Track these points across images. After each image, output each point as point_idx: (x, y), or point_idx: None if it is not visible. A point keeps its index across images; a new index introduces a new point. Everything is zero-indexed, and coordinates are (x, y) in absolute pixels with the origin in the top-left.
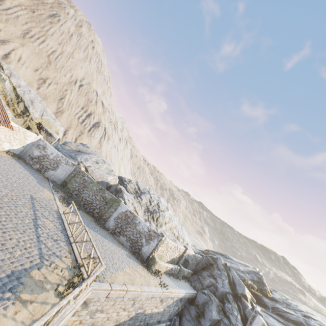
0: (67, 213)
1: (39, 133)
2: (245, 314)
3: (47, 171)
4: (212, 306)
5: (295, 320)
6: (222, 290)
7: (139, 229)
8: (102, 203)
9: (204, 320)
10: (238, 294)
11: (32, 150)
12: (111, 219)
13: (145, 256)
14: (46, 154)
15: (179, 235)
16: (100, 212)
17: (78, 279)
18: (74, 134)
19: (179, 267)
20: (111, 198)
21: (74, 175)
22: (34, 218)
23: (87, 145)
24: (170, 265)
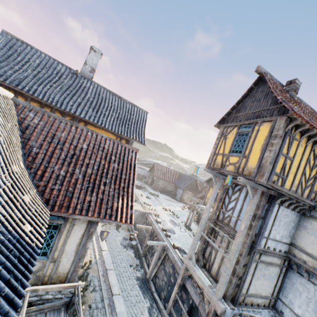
0: None
1: None
2: None
3: None
4: None
5: (146, 163)
6: None
7: None
8: None
9: None
10: None
11: None
12: None
13: None
14: None
15: None
16: None
17: None
18: None
19: None
20: None
21: None
22: None
23: None
24: None
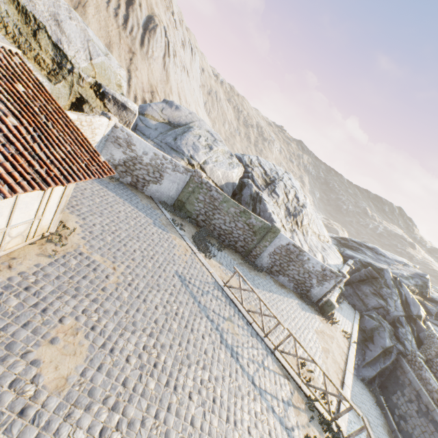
0: (233, 288)
1: (103, 107)
2: (418, 336)
3: (147, 186)
4: (384, 334)
5: None
6: (396, 315)
7: (307, 268)
8: (247, 233)
9: (373, 346)
10: (413, 316)
11: (109, 151)
12: (265, 255)
13: (316, 298)
14: (134, 155)
15: (319, 232)
16: (246, 246)
17: (332, 437)
18: (122, 60)
19: (340, 289)
20: (261, 226)
21: (192, 190)
22: (220, 336)
23: (175, 103)
24: (335, 294)
